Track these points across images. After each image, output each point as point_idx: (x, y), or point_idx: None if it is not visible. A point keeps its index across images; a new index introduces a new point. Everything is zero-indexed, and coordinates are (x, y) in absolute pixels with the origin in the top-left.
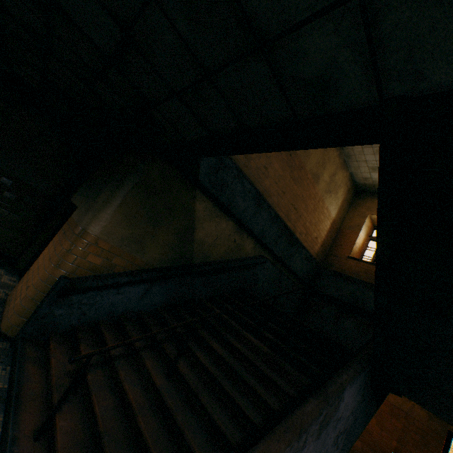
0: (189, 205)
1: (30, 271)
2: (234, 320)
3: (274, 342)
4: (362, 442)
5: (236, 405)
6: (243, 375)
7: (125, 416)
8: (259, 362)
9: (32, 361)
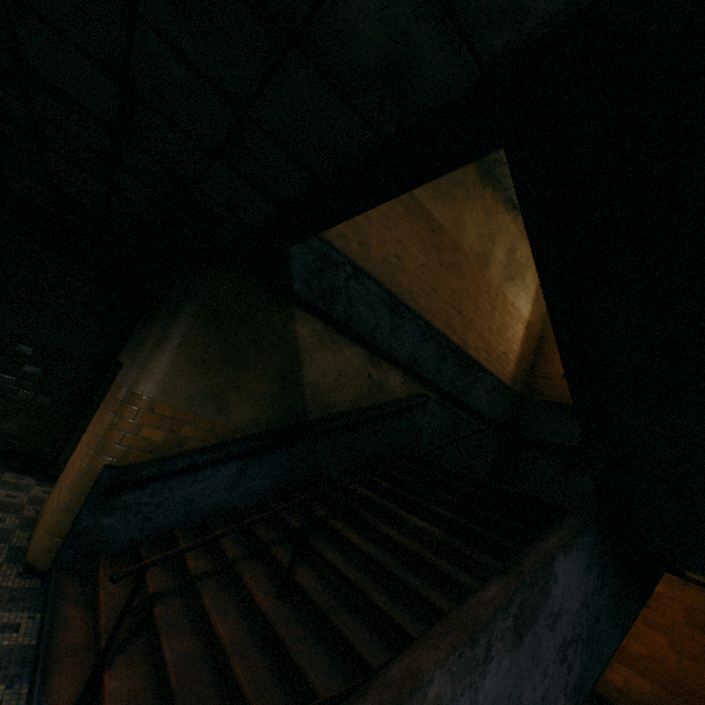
0: (286, 331)
1: (66, 470)
2: (386, 498)
3: (453, 521)
4: (650, 681)
5: (393, 624)
6: (402, 576)
7: (215, 664)
8: (428, 553)
9: (73, 600)
